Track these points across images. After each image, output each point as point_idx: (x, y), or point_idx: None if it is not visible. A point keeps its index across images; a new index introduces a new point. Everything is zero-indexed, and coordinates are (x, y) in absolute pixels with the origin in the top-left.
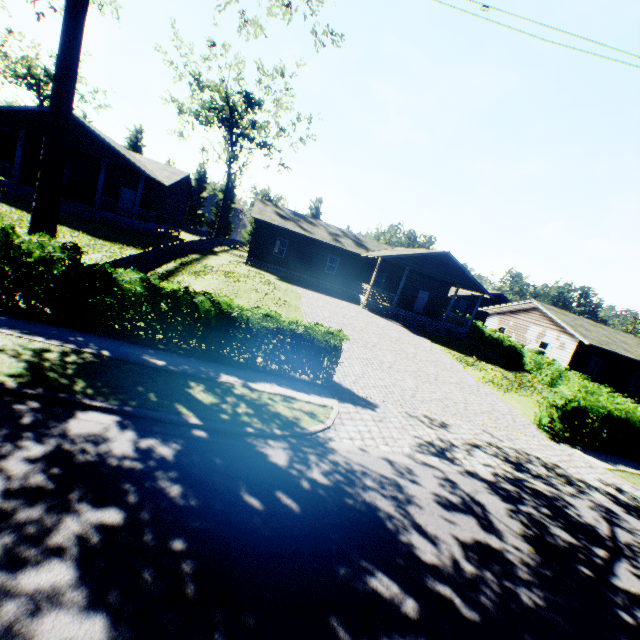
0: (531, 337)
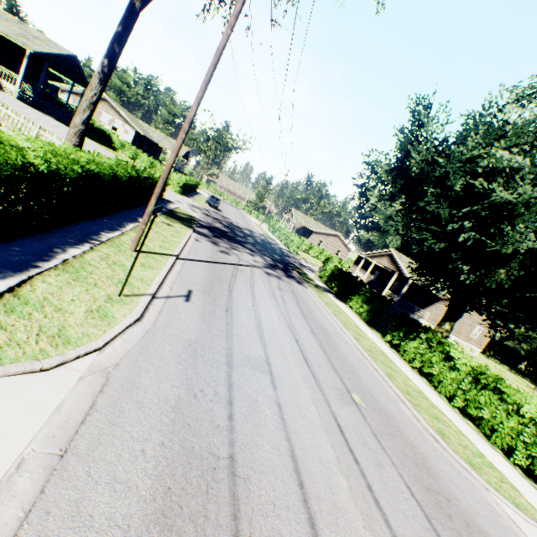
0: (106, 121)
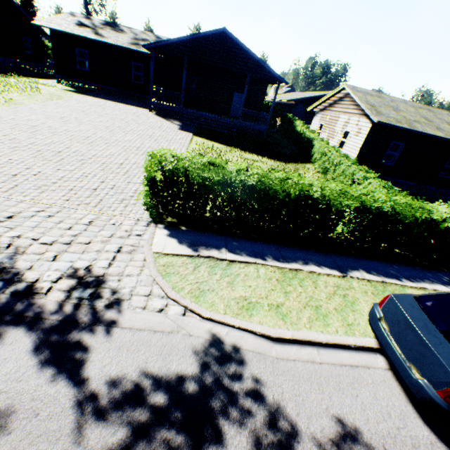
0: (338, 128)
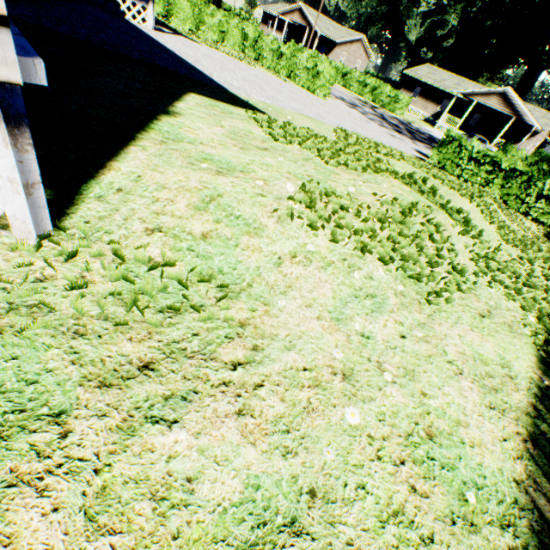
0: None
